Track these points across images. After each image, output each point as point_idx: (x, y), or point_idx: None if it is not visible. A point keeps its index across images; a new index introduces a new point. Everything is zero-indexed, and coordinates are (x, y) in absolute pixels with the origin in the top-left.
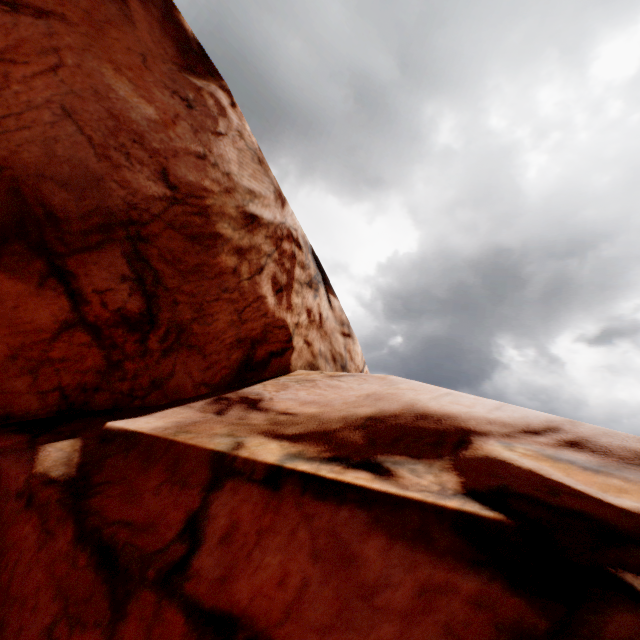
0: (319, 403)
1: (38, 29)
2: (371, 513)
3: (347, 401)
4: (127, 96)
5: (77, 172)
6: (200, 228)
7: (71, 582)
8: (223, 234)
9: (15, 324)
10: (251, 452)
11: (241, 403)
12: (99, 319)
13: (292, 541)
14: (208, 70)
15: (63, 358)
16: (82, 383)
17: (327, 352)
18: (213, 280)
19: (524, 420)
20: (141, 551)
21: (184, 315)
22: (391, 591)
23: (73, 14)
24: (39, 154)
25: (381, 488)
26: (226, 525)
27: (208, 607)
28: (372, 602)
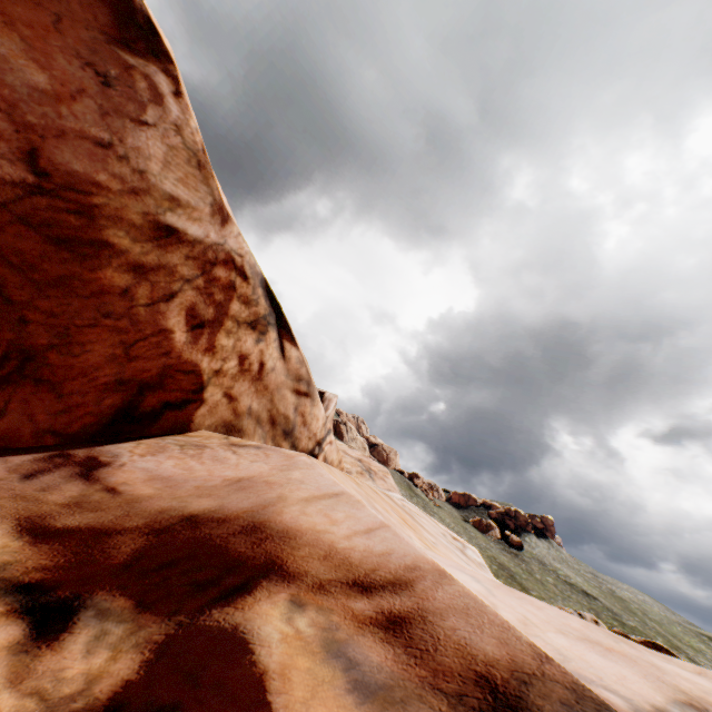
0: (170, 481)
1: None
2: None
3: (204, 484)
4: (10, 55)
5: None
6: (76, 231)
7: None
8: (115, 244)
9: None
10: None
11: (77, 465)
12: None
13: None
14: (153, 49)
15: None
16: None
17: (263, 412)
18: (88, 299)
19: (379, 560)
20: None
21: (37, 339)
22: None
23: None
24: None
25: None
26: None
27: None
28: None
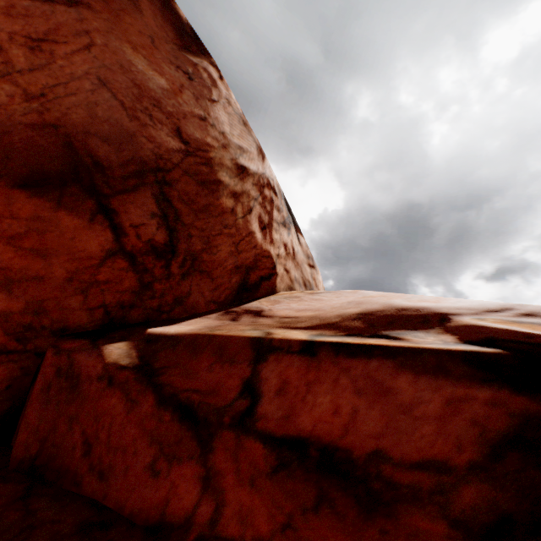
0: (311, 310)
1: (71, 15)
2: (396, 361)
3: (334, 307)
4: (144, 70)
5: (114, 130)
6: (207, 176)
7: (161, 432)
8: (223, 181)
9: (72, 252)
10: (282, 335)
11: (247, 313)
12: (134, 248)
13: (336, 386)
14: (200, 50)
15: (107, 280)
16: (120, 301)
17: (300, 279)
18: (217, 218)
19: (483, 306)
20: (214, 406)
21: (196, 246)
22: (424, 406)
23: (96, 3)
24: (84, 115)
25: (400, 344)
26: (278, 383)
27: (279, 435)
28: (411, 414)
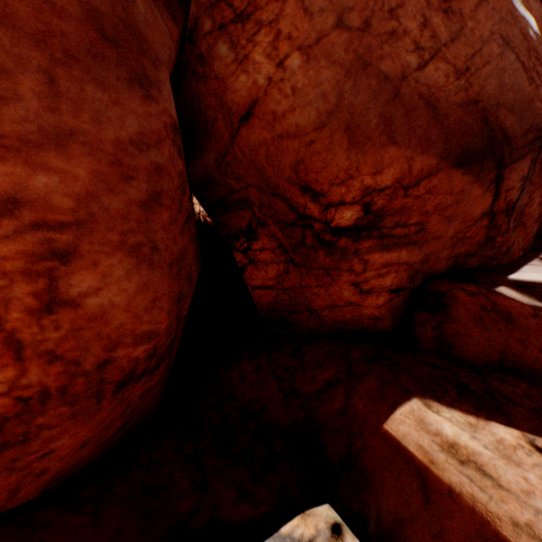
0: None
1: None
2: None
3: None
4: (520, 11)
5: (516, 97)
6: None
7: None
8: None
9: (464, 217)
10: None
11: None
12: (497, 209)
13: None
14: None
15: (468, 236)
16: (465, 252)
17: None
18: None
19: None
20: None
21: (523, 201)
22: None
23: None
24: (494, 86)
25: None
26: None
27: None
28: None
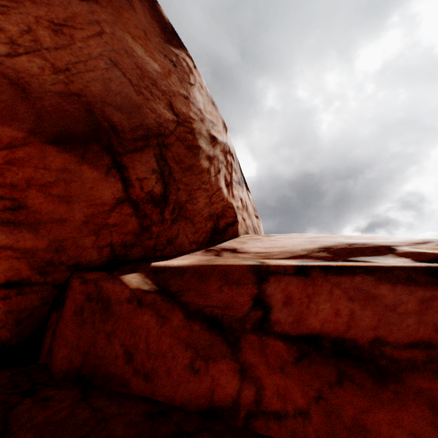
0: (276, 247)
1: (83, 7)
2: (374, 276)
3: (293, 244)
4: (142, 56)
5: (125, 101)
6: (191, 142)
7: (194, 339)
8: (201, 147)
9: (90, 199)
10: (275, 263)
11: (225, 251)
12: (138, 198)
13: (332, 296)
14: (178, 44)
15: (115, 224)
16: (124, 241)
17: (251, 226)
18: (197, 176)
19: (409, 240)
20: (235, 316)
21: (182, 198)
22: (404, 305)
23: None
24: (101, 88)
25: (374, 264)
26: (283, 297)
27: (295, 334)
28: (396, 311)
